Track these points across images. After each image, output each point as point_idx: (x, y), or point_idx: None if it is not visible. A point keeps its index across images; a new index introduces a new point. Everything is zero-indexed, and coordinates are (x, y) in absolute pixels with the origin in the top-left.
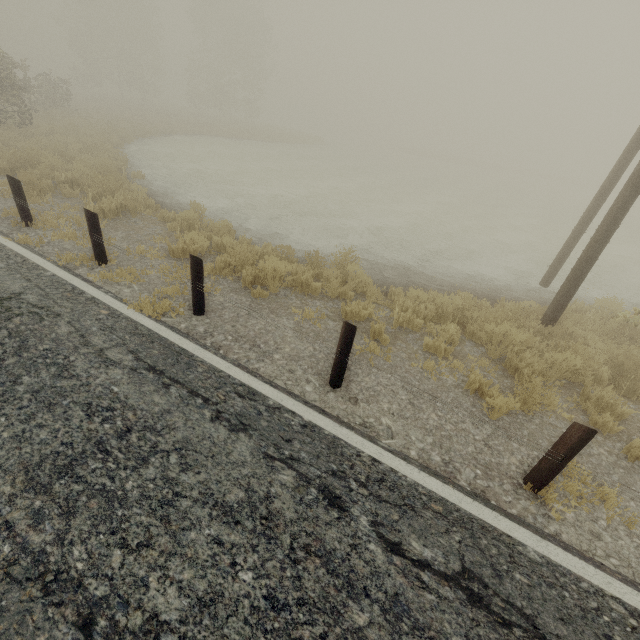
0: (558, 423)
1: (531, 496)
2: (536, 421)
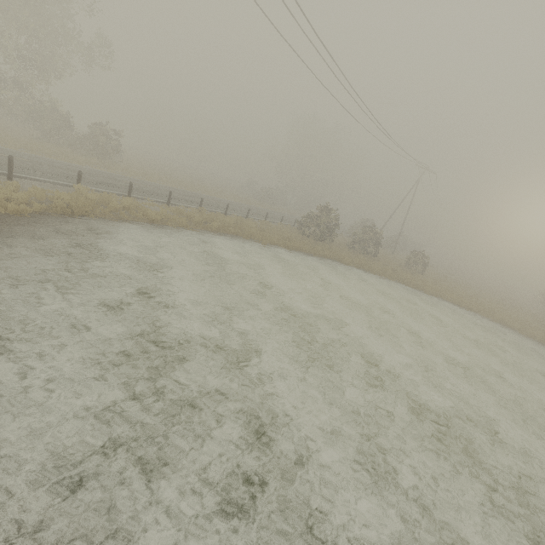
0: None
1: None
2: None
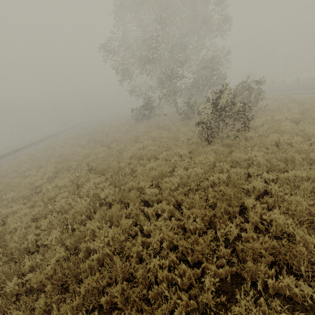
0: None
1: None
2: None
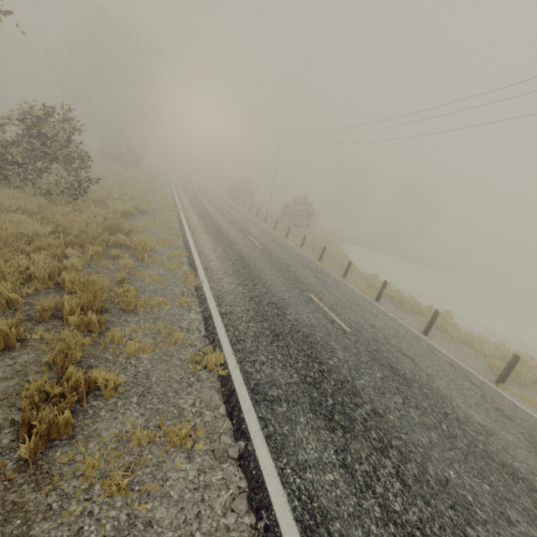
0: (534, 394)
1: (494, 384)
2: (520, 387)
